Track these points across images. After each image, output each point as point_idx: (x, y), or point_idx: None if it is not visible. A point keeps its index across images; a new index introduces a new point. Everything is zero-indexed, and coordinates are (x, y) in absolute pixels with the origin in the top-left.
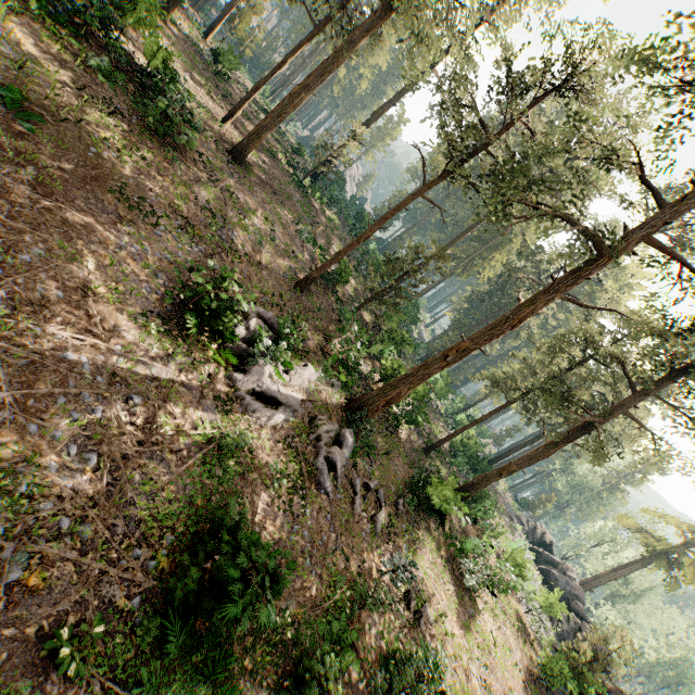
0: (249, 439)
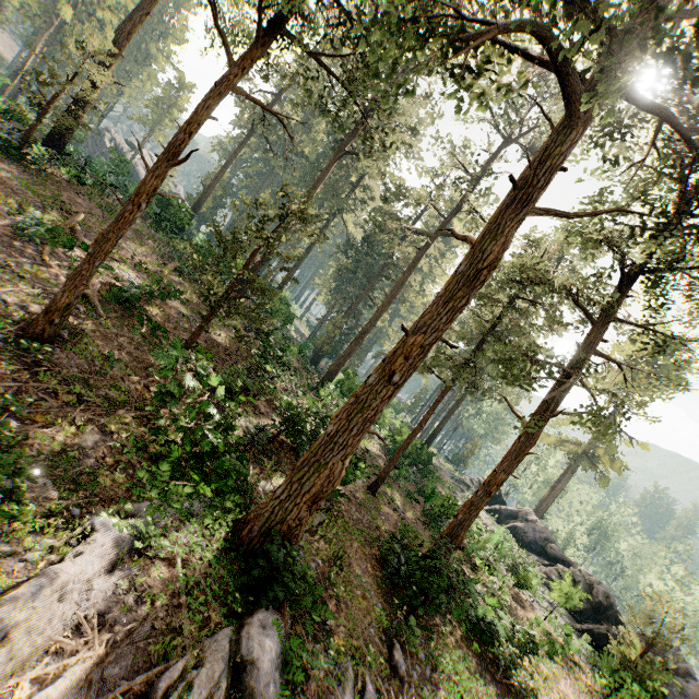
0: None
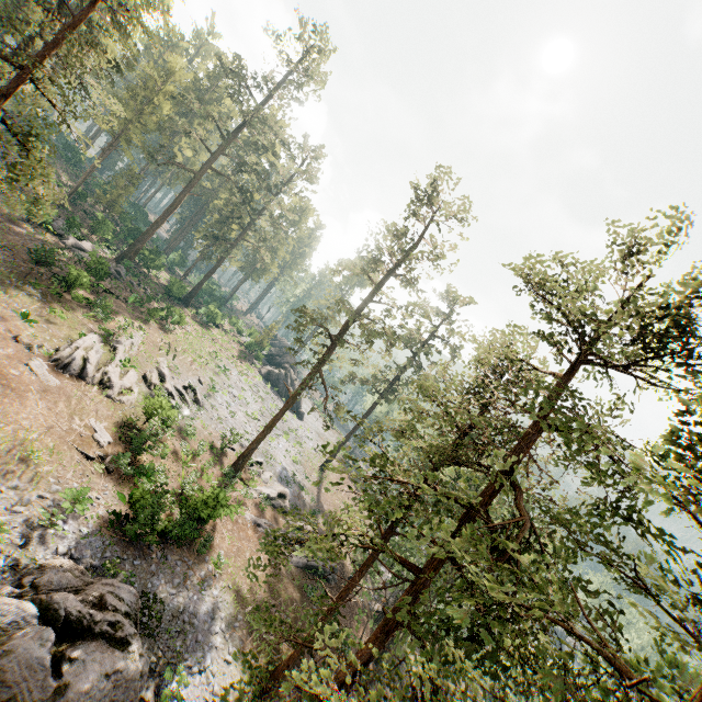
0: (83, 256)
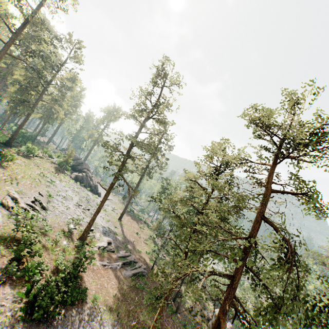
0: None
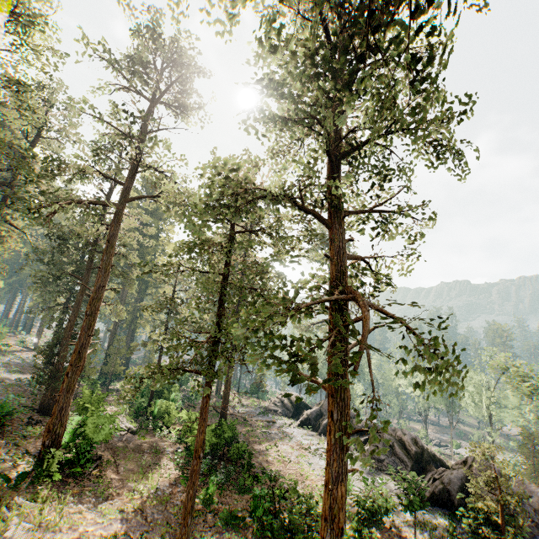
0: None
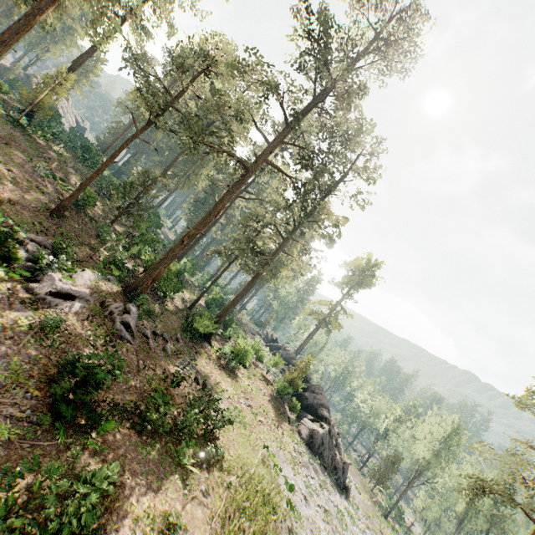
0: (63, 319)
